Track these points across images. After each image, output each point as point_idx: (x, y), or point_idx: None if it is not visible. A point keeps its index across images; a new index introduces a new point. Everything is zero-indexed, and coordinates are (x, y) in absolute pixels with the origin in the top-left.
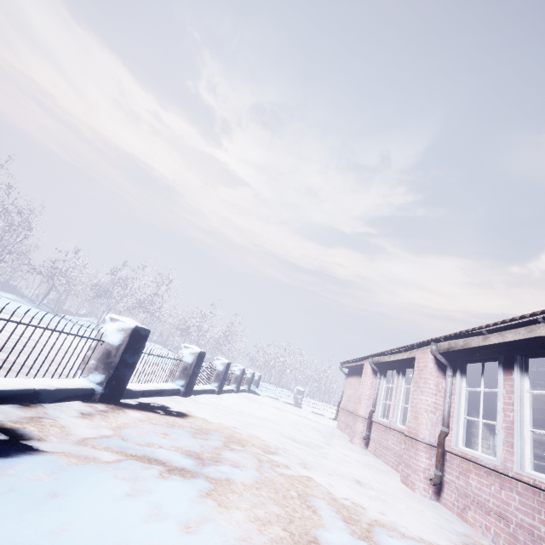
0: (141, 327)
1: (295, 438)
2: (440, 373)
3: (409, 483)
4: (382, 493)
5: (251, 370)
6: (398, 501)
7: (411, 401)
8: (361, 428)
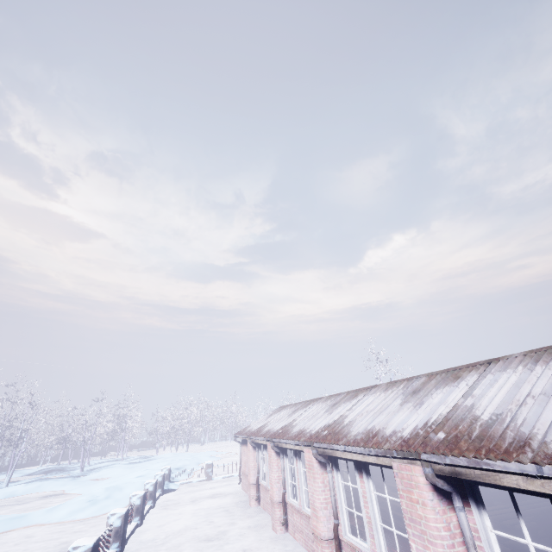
0: (96, 541)
1: (209, 535)
2: (278, 456)
3: (274, 529)
4: (257, 550)
5: (161, 473)
6: (264, 550)
7: (269, 477)
8: (254, 493)
